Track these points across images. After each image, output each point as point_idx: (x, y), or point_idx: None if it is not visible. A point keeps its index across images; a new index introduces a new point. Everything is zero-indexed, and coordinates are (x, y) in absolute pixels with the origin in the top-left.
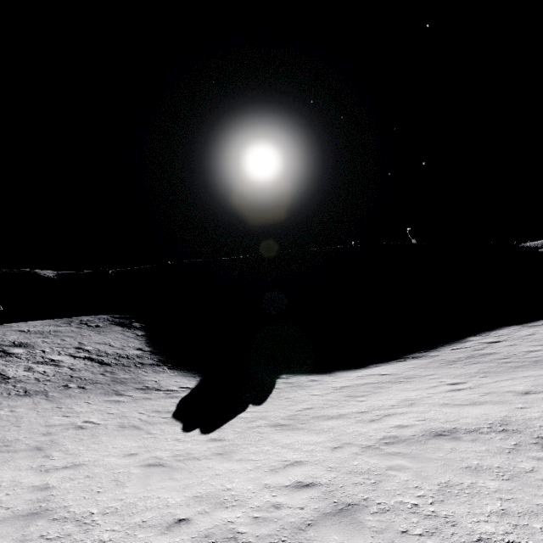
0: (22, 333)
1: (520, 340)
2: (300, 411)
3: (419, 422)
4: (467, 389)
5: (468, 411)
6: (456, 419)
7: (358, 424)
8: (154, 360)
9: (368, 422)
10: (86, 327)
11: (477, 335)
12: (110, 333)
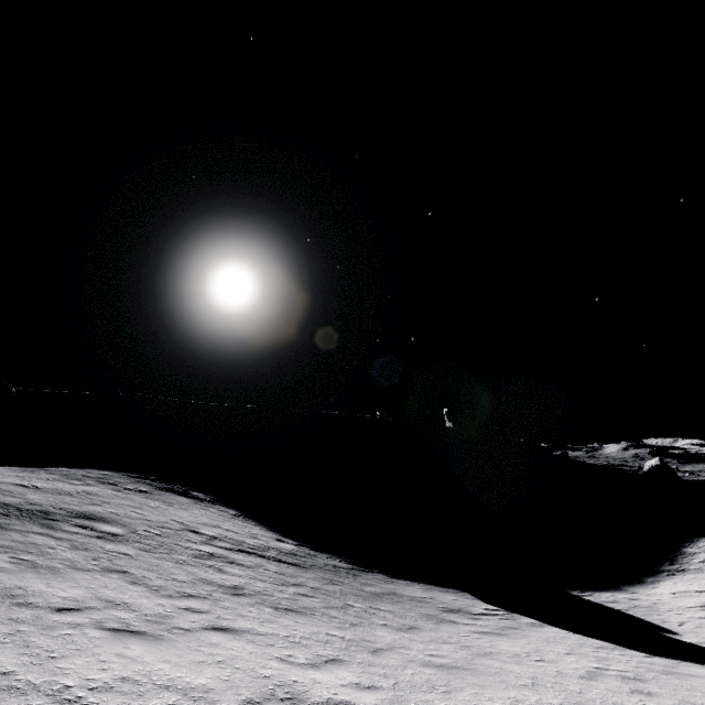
0: (32, 489)
1: None
2: None
3: None
4: None
5: None
6: None
7: None
8: (340, 561)
9: None
10: (129, 491)
11: (687, 546)
12: (188, 507)
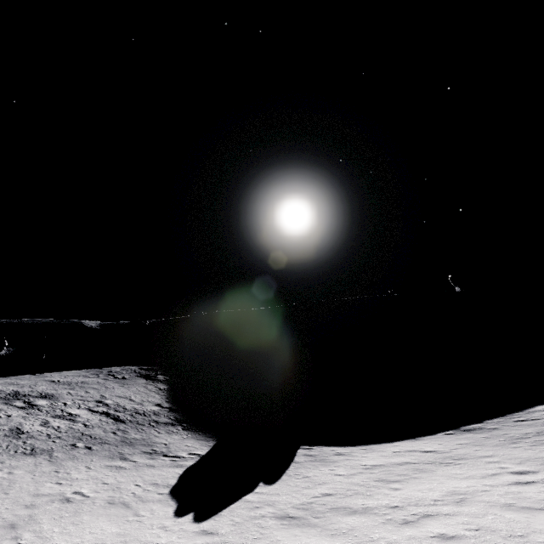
0: (52, 383)
1: None
2: (317, 498)
3: (470, 533)
4: (539, 483)
5: (543, 521)
6: (525, 533)
7: (387, 526)
8: (170, 418)
9: (400, 525)
10: (112, 379)
11: None
12: (133, 386)
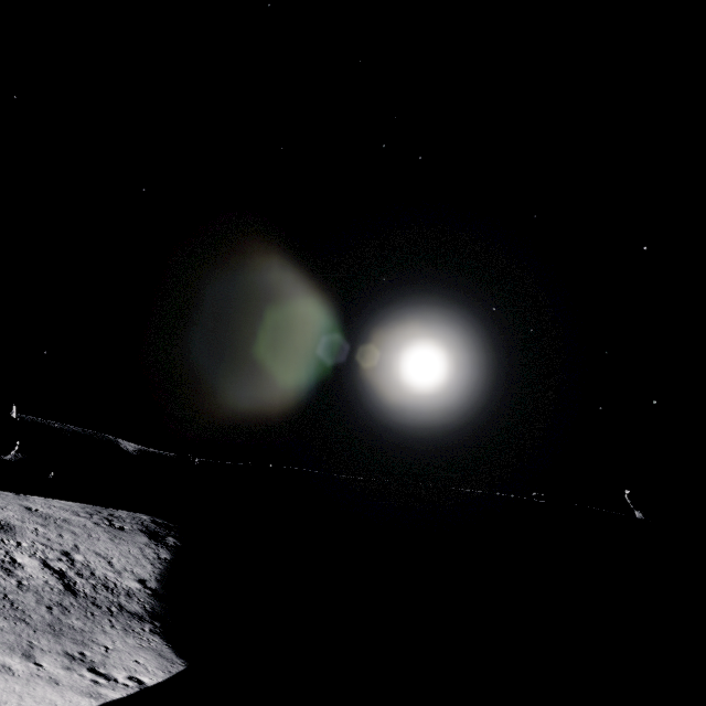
0: (26, 510)
1: None
2: None
3: None
4: None
5: None
6: None
7: None
8: (145, 607)
9: None
10: (105, 526)
11: None
12: (126, 543)
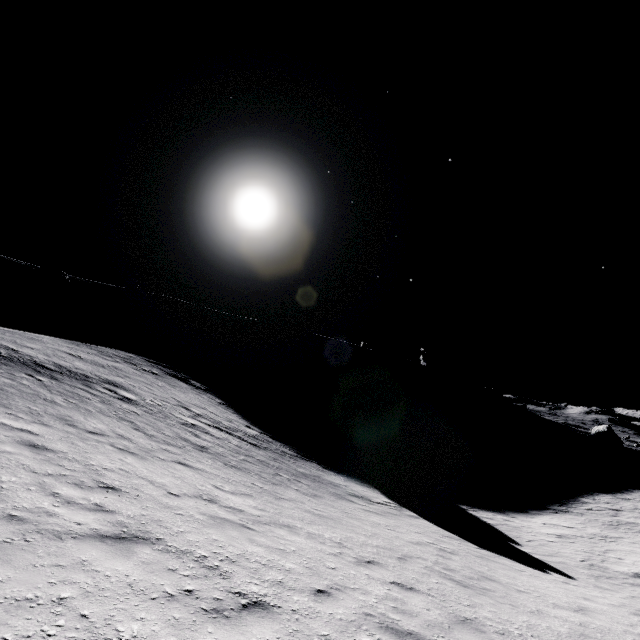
0: (77, 358)
1: (638, 513)
2: (587, 562)
3: None
4: None
5: None
6: None
7: None
8: (289, 449)
9: None
10: (145, 372)
11: (584, 497)
12: (186, 391)
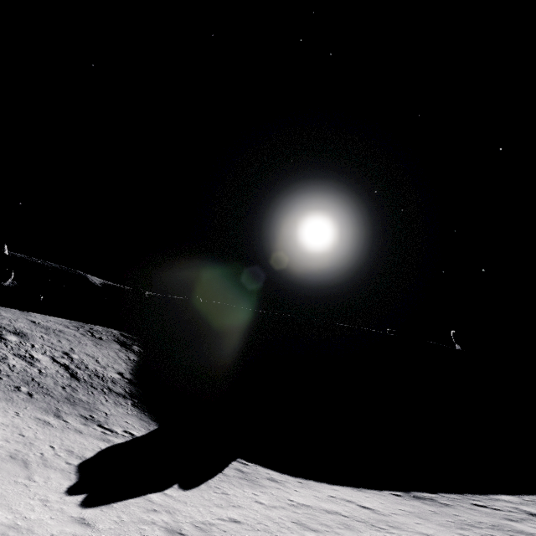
0: (32, 323)
1: None
2: (222, 521)
3: None
4: None
5: None
6: None
7: None
8: (126, 390)
9: None
10: (89, 336)
11: (515, 495)
12: (106, 349)
